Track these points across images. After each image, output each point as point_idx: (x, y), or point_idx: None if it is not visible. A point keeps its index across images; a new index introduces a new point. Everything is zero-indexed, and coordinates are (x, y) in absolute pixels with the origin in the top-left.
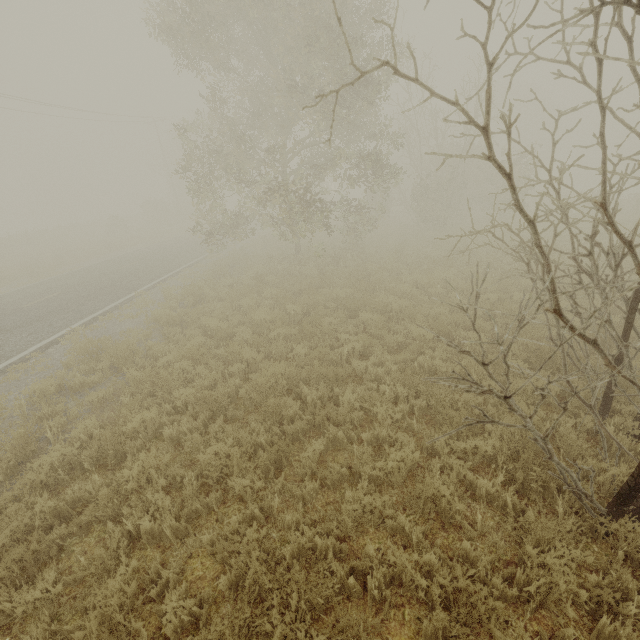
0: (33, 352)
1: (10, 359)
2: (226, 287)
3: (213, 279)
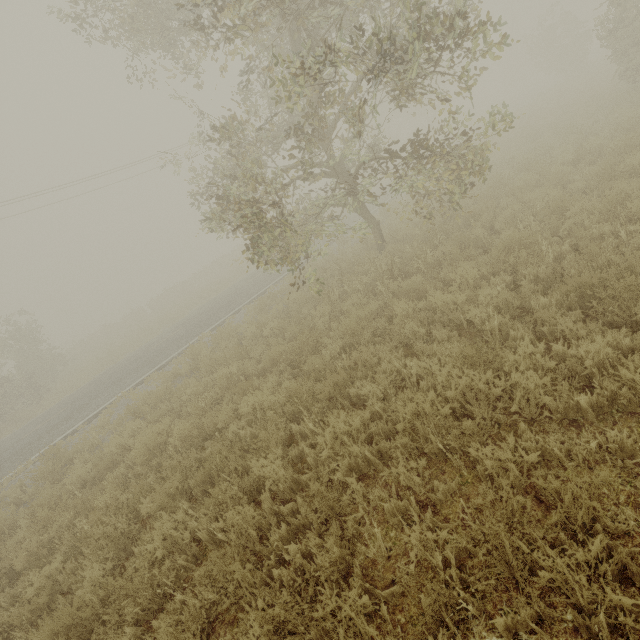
0: (84, 422)
1: (70, 429)
2: (235, 340)
3: (251, 317)
